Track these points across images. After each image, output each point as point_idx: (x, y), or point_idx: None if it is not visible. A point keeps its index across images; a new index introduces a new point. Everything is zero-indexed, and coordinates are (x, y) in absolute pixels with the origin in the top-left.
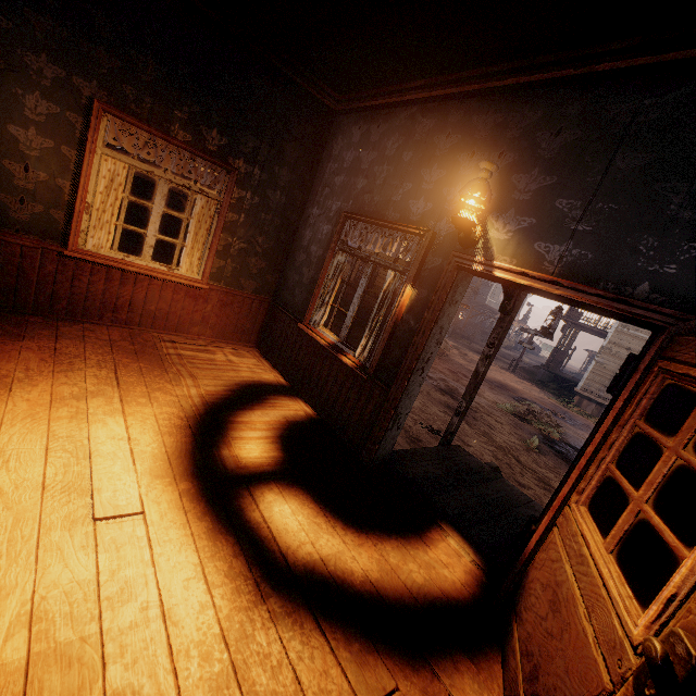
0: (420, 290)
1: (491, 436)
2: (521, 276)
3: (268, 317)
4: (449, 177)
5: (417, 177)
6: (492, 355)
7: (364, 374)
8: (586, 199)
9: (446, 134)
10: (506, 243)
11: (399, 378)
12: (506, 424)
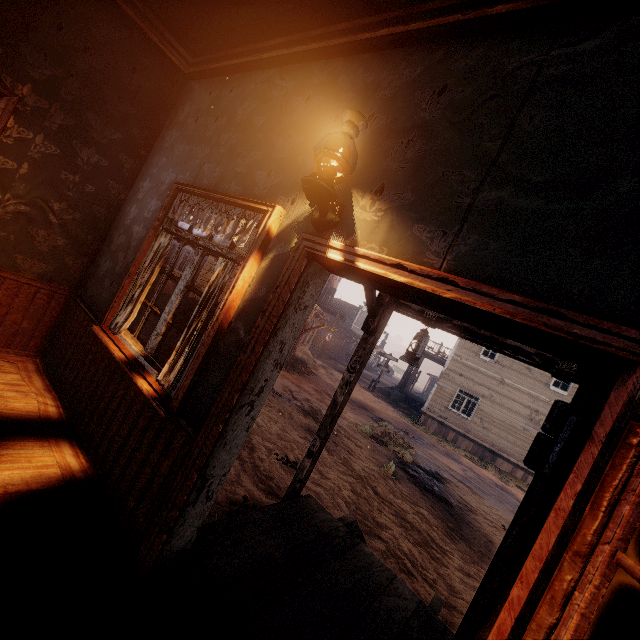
0: (257, 287)
1: (350, 464)
2: (395, 269)
3: (63, 314)
4: (306, 144)
5: (267, 145)
6: (352, 381)
7: (162, 409)
8: (483, 169)
9: (306, 96)
10: (374, 225)
11: (211, 420)
12: (365, 448)
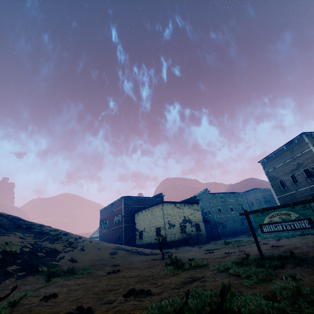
0: None
1: None
2: None
3: None
4: None
5: None
6: None
7: None
8: None
9: None
10: None
11: None
12: None
